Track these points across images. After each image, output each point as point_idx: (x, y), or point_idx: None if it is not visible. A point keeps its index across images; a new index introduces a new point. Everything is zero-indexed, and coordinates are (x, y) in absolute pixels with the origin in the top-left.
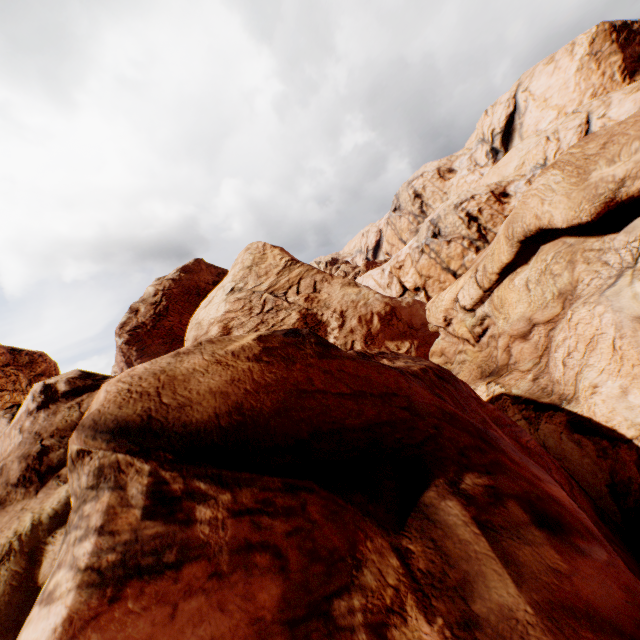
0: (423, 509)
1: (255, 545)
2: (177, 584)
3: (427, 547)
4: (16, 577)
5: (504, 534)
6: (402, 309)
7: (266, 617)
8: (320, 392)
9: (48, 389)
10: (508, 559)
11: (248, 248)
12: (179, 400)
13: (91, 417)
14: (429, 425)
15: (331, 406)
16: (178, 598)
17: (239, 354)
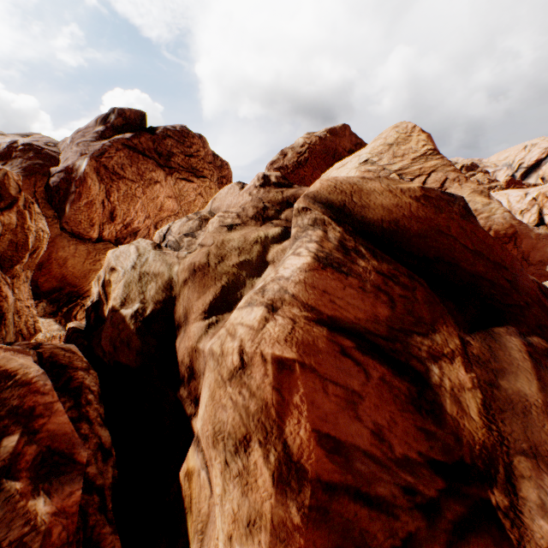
0: (490, 332)
1: (381, 290)
2: (346, 280)
3: (483, 347)
4: (259, 253)
5: (545, 371)
6: (526, 238)
7: (379, 317)
8: (452, 237)
9: (265, 177)
10: (540, 379)
11: (396, 126)
12: (362, 203)
13: (312, 193)
14: (521, 300)
15: (455, 249)
16: (346, 285)
17: (405, 192)
